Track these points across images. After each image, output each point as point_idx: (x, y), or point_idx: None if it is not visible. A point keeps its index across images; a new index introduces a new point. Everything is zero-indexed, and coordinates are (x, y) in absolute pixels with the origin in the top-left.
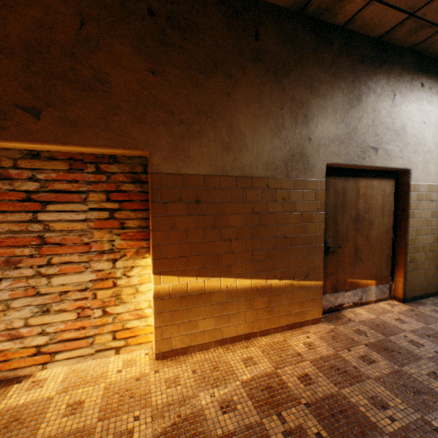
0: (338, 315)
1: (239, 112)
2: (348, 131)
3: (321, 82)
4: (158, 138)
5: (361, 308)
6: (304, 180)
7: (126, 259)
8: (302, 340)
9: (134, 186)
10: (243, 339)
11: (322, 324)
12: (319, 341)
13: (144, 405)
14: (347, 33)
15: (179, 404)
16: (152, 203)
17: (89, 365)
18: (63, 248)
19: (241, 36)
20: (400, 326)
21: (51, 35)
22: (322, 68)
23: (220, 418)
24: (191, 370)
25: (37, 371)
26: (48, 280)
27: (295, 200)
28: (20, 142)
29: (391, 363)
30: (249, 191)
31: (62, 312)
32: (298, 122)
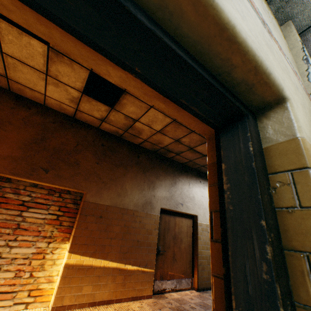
0: (162, 295)
1: (127, 181)
2: (171, 195)
3: (161, 175)
4: (92, 187)
5: (175, 293)
6: (150, 213)
7: (55, 243)
8: (138, 305)
9: (73, 205)
10: (105, 304)
11: (152, 298)
12: (147, 305)
13: None
14: (171, 160)
15: None
16: (80, 214)
17: None
18: (26, 232)
19: (133, 156)
20: (190, 301)
21: (65, 146)
22: (162, 170)
23: None
24: None
25: None
26: (9, 250)
27: (145, 222)
28: (35, 181)
29: None
30: (125, 215)
31: (7, 272)
32: (150, 188)
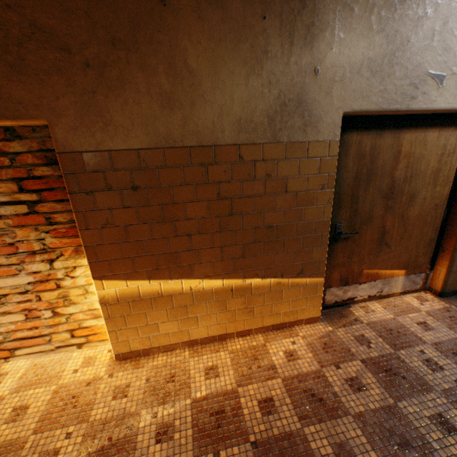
0: (344, 312)
1: (184, 34)
2: (391, 48)
3: None
4: (55, 97)
5: (378, 303)
6: (302, 143)
7: (66, 259)
8: (285, 346)
9: (52, 169)
10: (216, 340)
11: (319, 324)
12: (305, 349)
13: (82, 419)
14: None
15: (116, 424)
16: (71, 195)
17: (51, 360)
18: None
19: None
20: (421, 335)
21: None
22: None
23: (150, 449)
24: (146, 378)
25: (3, 363)
26: None
27: (286, 176)
28: None
29: (386, 394)
30: (212, 167)
31: (10, 313)
32: (296, 41)
